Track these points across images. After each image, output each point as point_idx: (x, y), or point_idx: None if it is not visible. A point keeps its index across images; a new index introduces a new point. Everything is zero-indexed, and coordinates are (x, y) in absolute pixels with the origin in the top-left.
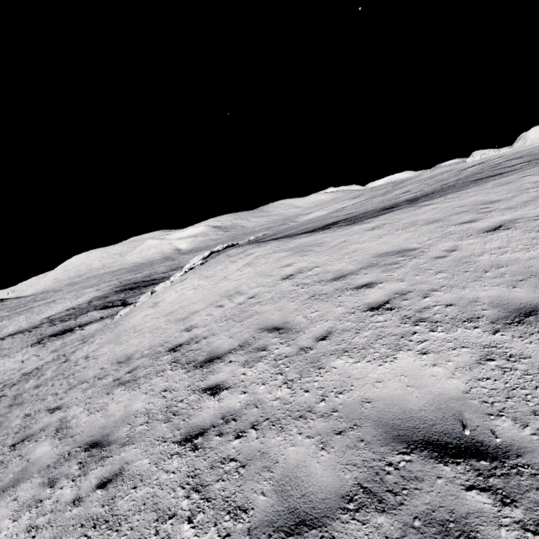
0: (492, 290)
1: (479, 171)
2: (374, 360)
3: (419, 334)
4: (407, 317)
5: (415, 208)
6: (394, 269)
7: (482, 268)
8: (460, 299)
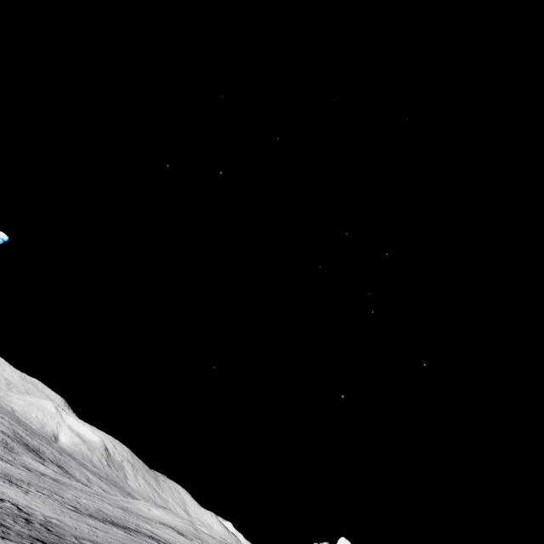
0: None
1: None
2: None
3: None
4: None
5: None
6: None
7: None
8: None
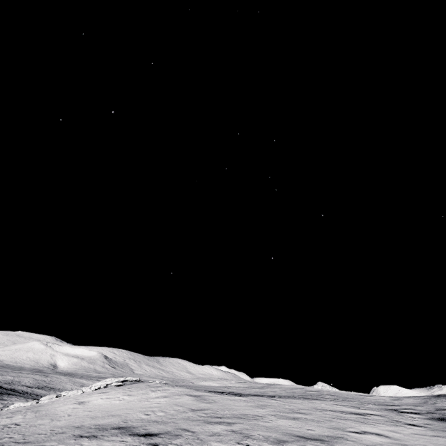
0: (277, 435)
1: (312, 394)
2: (229, 445)
3: (248, 441)
4: (245, 436)
5: (269, 399)
6: (247, 421)
7: (279, 429)
8: (266, 434)
